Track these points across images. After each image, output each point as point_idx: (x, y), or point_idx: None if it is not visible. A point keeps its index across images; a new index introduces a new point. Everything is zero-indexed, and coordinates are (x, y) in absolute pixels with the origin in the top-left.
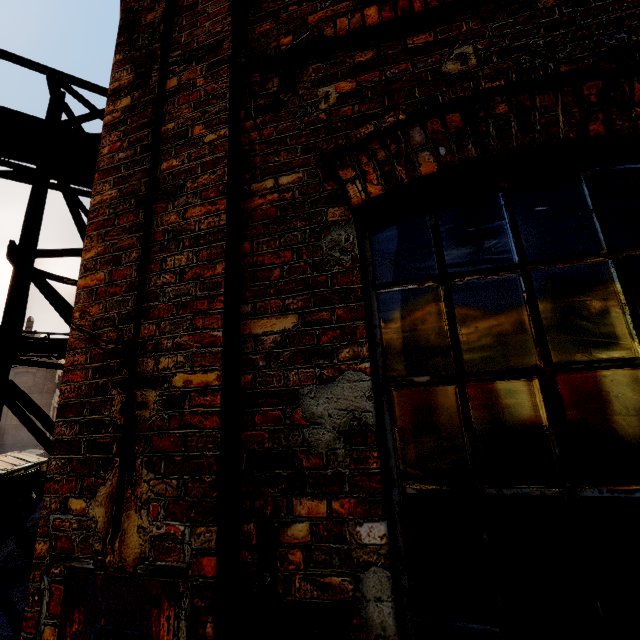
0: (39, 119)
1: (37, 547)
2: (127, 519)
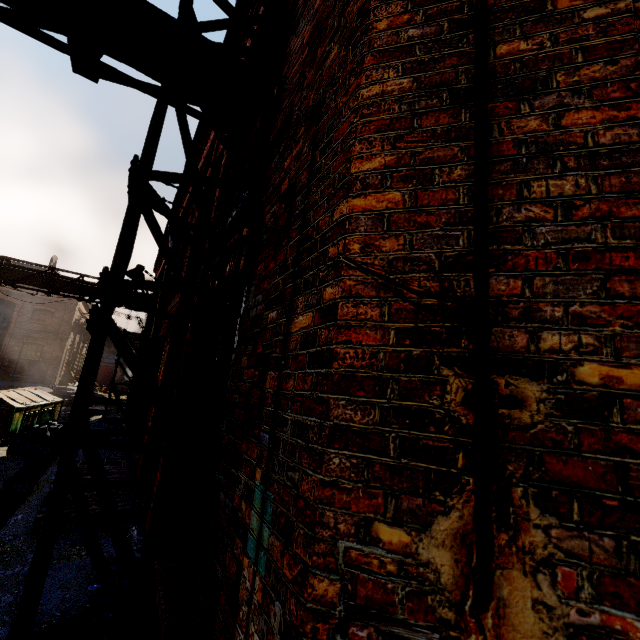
0: (172, 18)
1: (315, 585)
2: (506, 582)
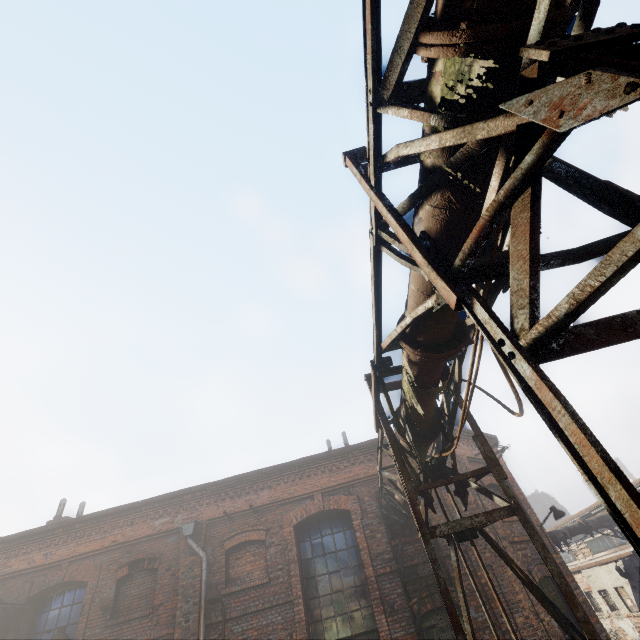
0: None
1: None
2: None
